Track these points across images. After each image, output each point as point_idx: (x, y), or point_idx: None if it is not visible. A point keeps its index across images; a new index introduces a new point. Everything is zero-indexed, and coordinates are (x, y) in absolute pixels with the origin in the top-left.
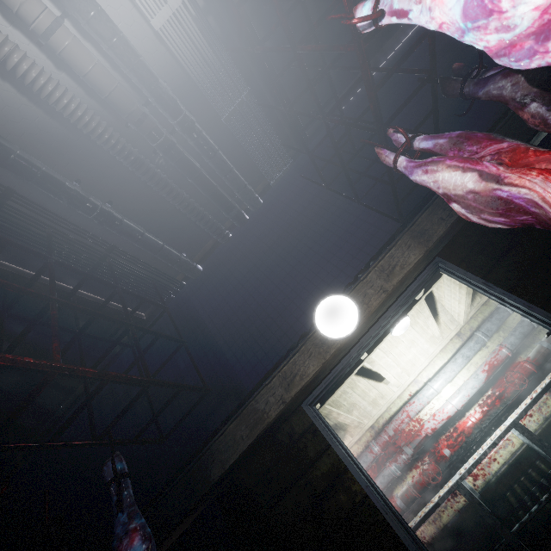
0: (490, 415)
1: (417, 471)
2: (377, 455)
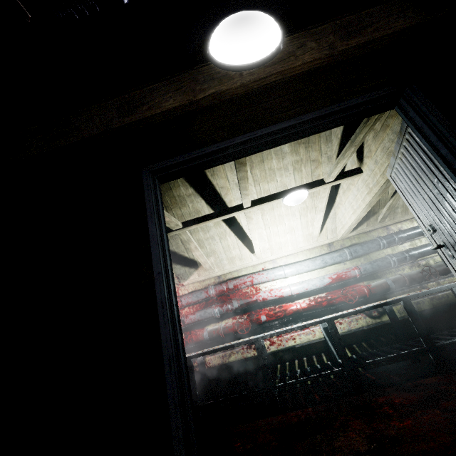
0: (313, 309)
1: (233, 321)
2: (210, 297)
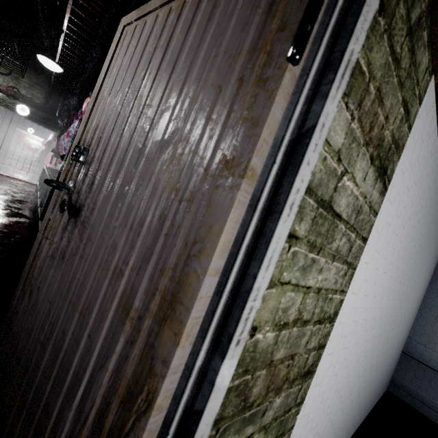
0: (34, 149)
1: (13, 139)
2: None
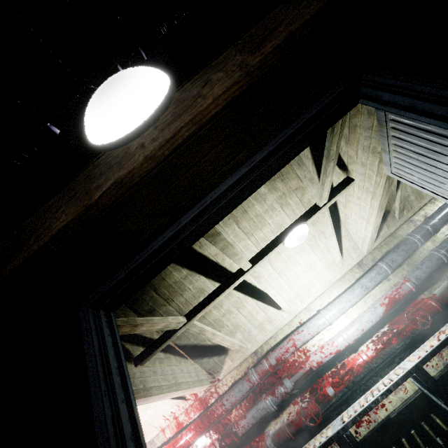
0: (384, 354)
1: (295, 408)
2: (254, 385)
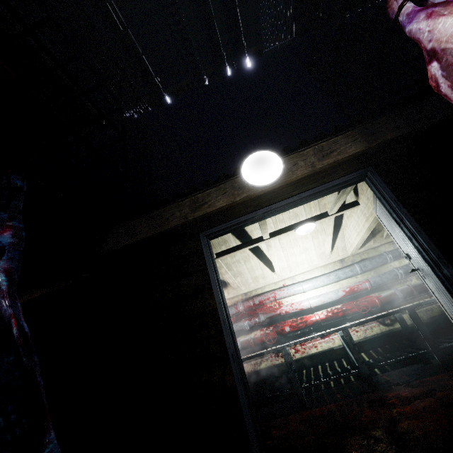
0: (330, 319)
1: (261, 332)
2: (239, 312)
